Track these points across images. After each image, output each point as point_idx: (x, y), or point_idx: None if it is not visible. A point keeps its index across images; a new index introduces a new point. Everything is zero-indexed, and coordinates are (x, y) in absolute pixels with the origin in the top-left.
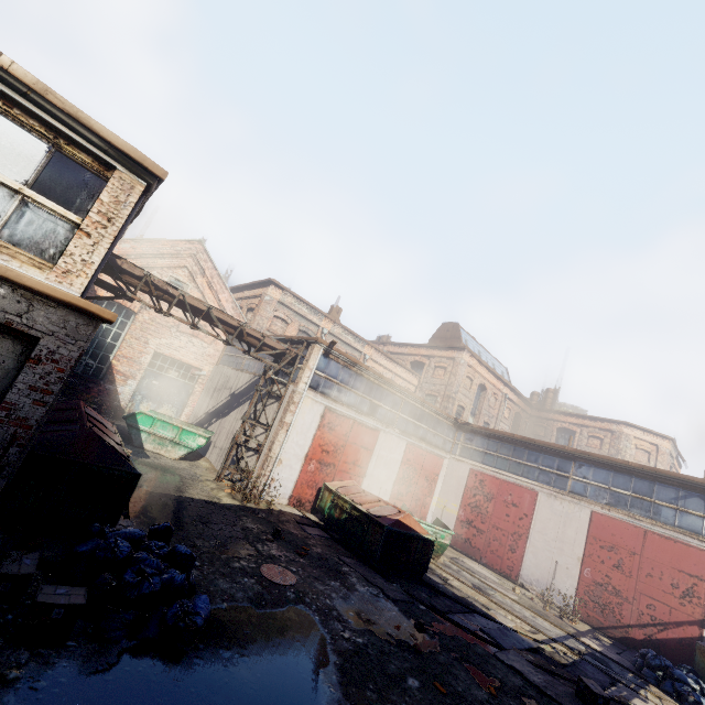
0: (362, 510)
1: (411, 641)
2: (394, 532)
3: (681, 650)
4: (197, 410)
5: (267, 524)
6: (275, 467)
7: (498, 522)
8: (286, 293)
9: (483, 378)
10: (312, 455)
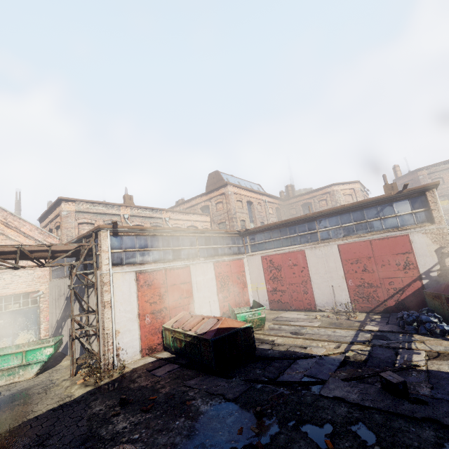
0: (192, 334)
1: (254, 439)
2: (219, 339)
3: (416, 299)
4: (51, 322)
5: (116, 395)
6: (115, 338)
7: (291, 280)
8: (79, 203)
9: (247, 197)
10: (143, 312)
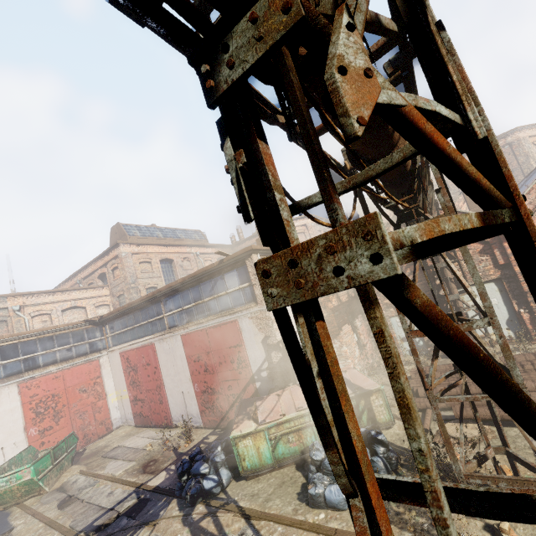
0: None
1: None
2: None
3: None
4: None
5: None
6: None
7: (147, 386)
8: None
9: (161, 254)
10: None
